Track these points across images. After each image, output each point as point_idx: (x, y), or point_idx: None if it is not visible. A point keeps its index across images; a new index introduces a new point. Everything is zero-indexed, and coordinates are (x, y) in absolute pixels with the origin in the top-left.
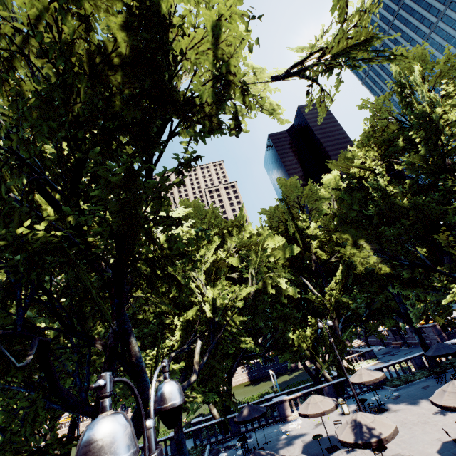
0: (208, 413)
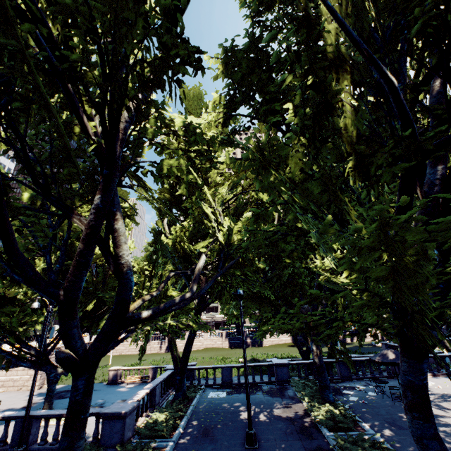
0: (263, 360)
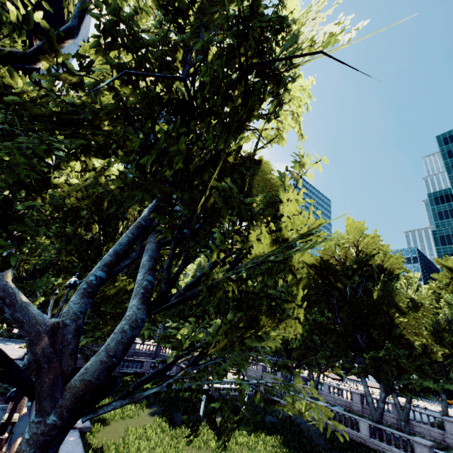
0: None
